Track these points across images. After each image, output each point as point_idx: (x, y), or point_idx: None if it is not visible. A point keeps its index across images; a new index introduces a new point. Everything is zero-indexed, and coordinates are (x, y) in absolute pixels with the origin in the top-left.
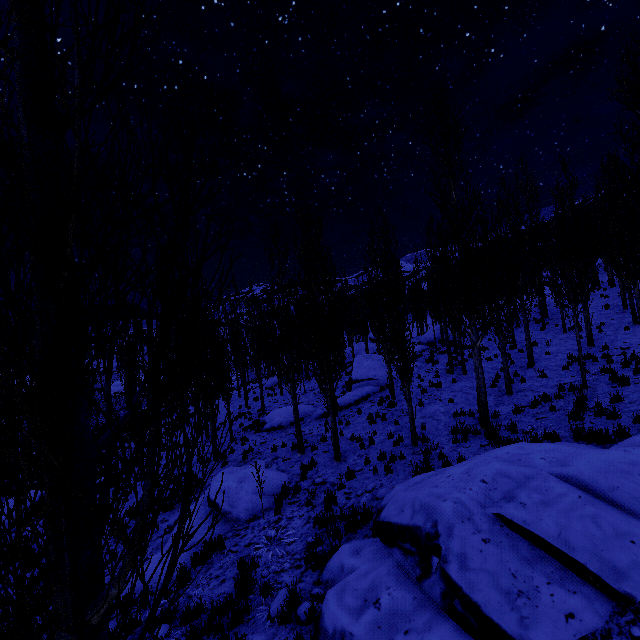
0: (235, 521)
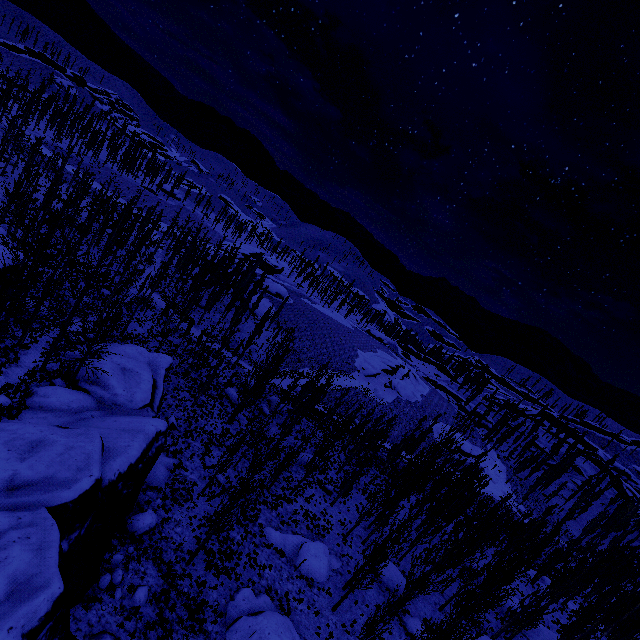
0: (295, 559)
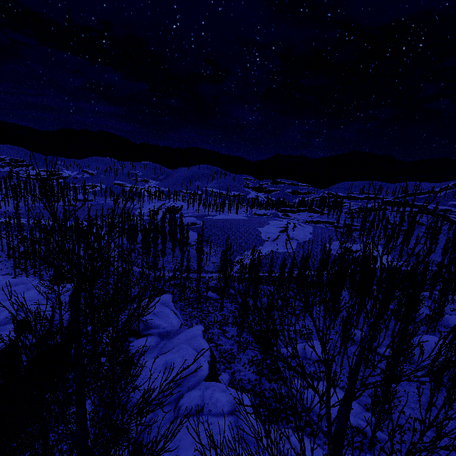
0: (306, 355)
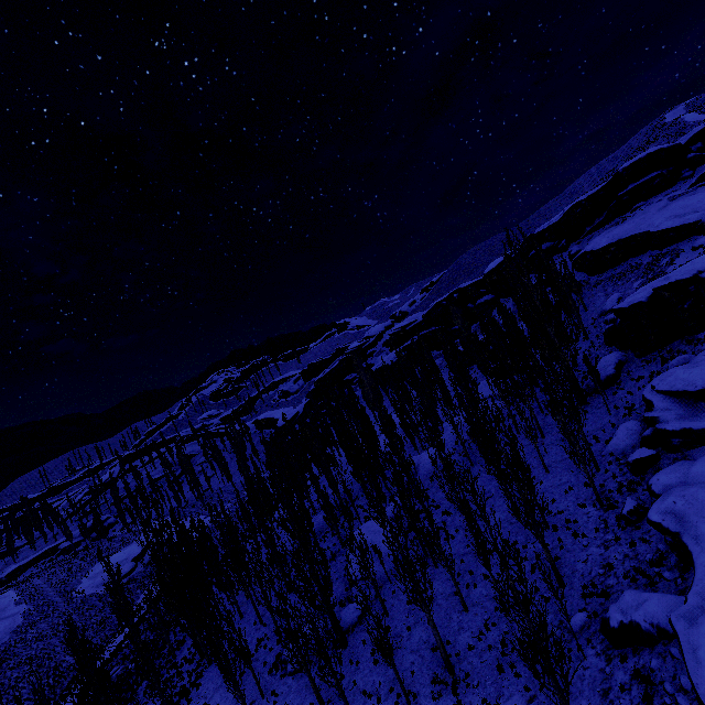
0: None
